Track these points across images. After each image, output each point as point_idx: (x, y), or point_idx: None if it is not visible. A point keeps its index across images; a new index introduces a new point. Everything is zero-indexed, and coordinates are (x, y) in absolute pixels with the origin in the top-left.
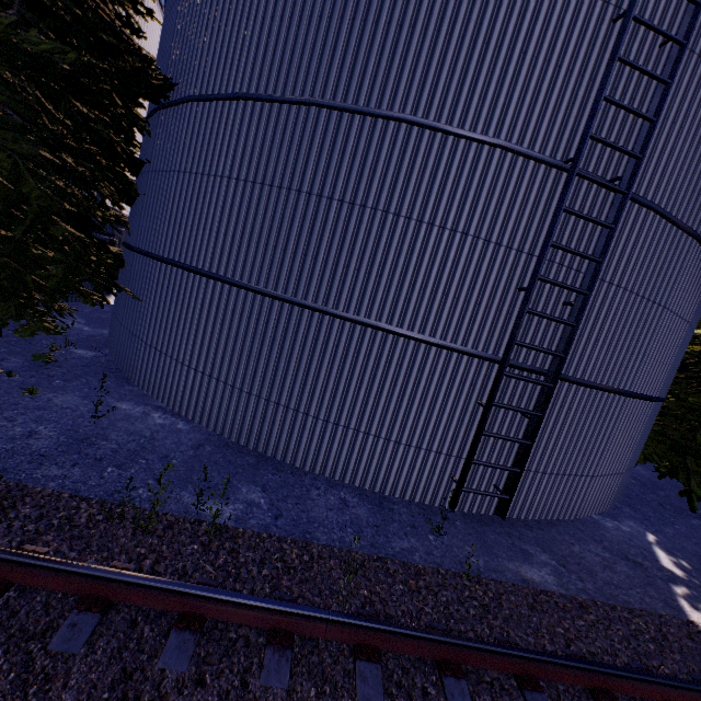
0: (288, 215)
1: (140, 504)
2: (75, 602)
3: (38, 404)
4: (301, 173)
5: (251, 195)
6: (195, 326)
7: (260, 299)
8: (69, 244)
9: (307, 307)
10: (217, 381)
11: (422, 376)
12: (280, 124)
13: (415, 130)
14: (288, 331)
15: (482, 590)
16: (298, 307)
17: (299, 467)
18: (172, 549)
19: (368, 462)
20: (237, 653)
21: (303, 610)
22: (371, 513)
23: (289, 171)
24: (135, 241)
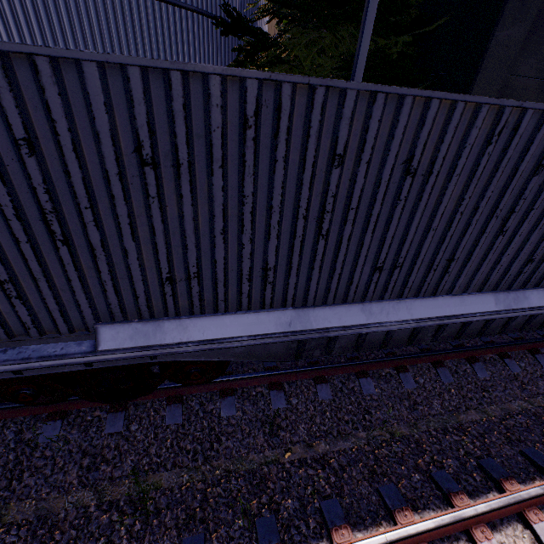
0: None
1: None
2: None
3: None
4: None
5: None
6: None
7: None
8: None
9: None
10: None
11: None
12: None
13: None
14: None
15: None
16: None
17: None
18: None
19: None
20: None
21: None
22: None
23: None
24: None
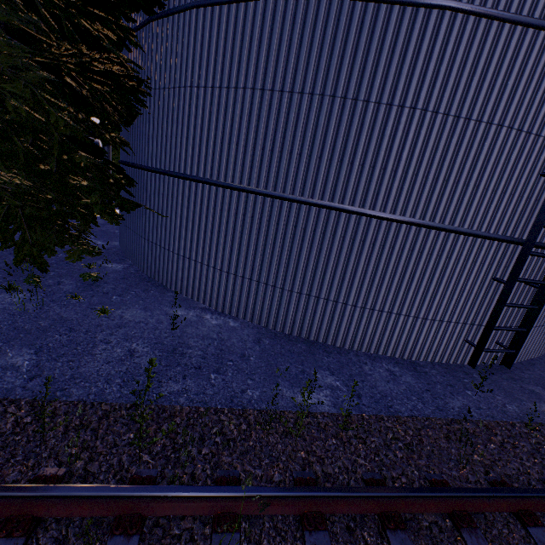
0: (322, 122)
1: (258, 405)
2: (296, 522)
3: (116, 322)
4: (335, 77)
5: (279, 105)
6: (230, 237)
7: (296, 207)
8: (90, 170)
9: (344, 210)
10: (257, 283)
11: (449, 262)
12: (308, 24)
13: (459, 18)
14: (326, 234)
15: (540, 435)
16: (335, 211)
17: (339, 346)
18: (320, 448)
19: (398, 337)
20: (443, 542)
21: (473, 493)
22: (416, 379)
23: (321, 75)
24: (145, 161)
